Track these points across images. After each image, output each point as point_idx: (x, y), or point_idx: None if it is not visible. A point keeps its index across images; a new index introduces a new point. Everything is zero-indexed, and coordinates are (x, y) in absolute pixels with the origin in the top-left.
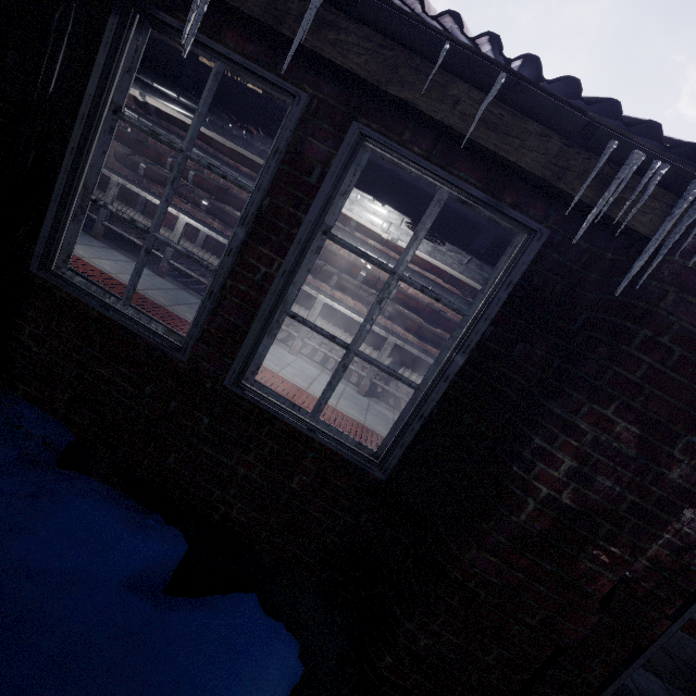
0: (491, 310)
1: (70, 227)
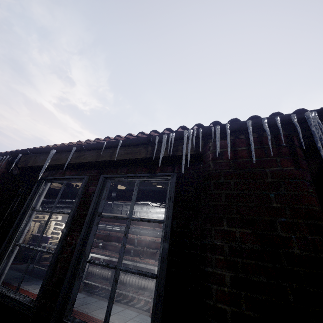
0: (168, 212)
1: (4, 261)
